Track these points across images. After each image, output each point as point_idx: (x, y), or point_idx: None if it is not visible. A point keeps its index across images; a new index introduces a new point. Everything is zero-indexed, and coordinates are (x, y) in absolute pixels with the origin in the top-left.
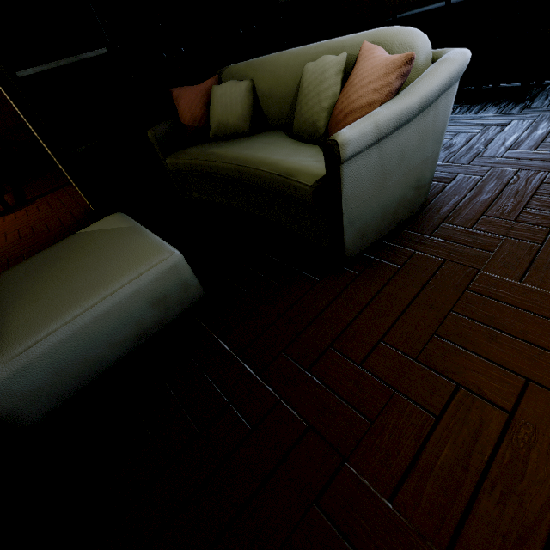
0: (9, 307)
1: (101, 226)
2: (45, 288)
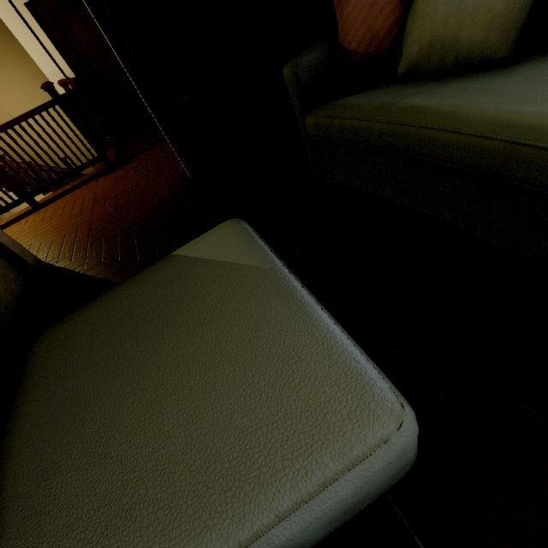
0: (59, 442)
1: (212, 250)
2: (117, 411)
